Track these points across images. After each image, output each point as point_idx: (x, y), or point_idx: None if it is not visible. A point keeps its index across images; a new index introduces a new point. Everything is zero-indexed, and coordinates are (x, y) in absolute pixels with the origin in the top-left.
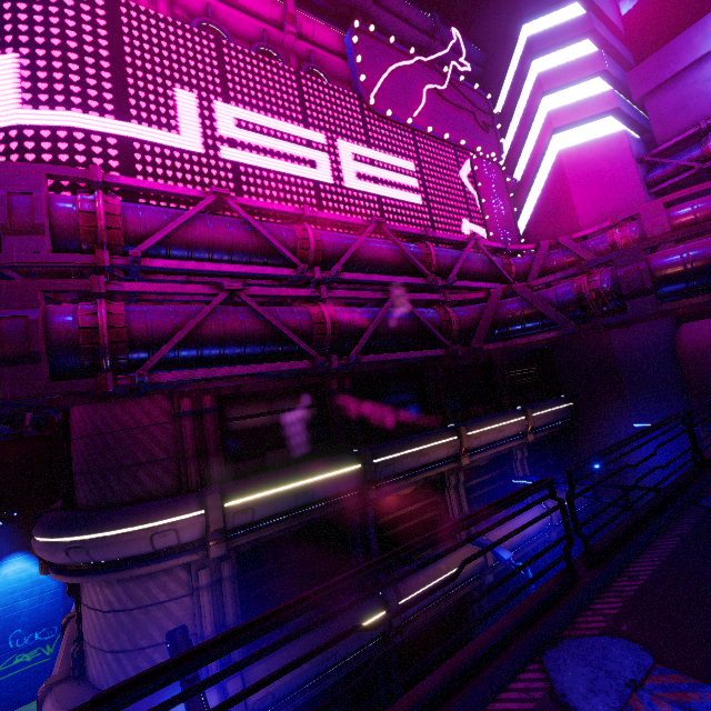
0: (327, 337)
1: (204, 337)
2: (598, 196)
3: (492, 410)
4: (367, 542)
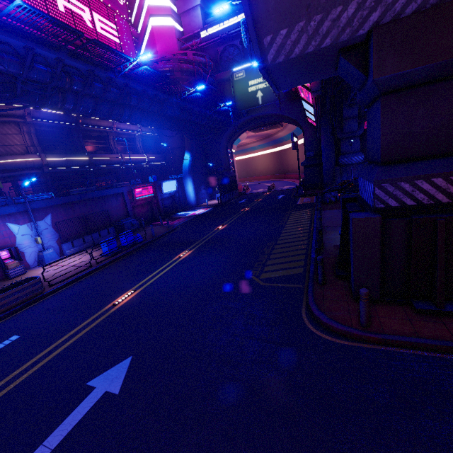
0: None
1: None
2: (165, 49)
3: None
4: (80, 143)
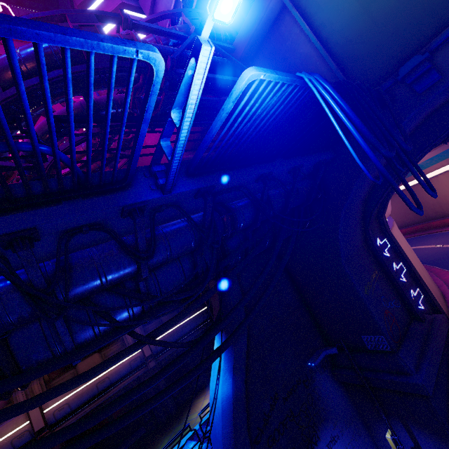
0: None
1: None
2: None
3: None
4: None
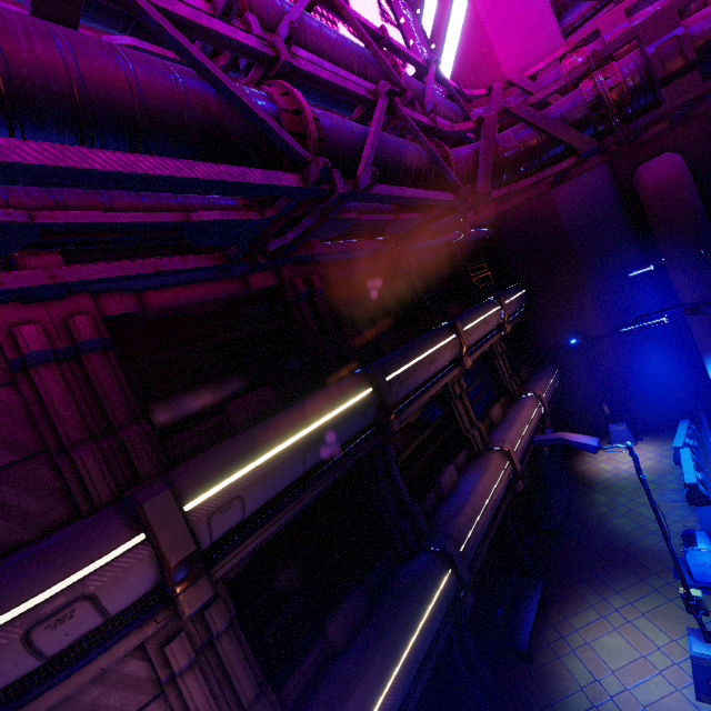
0: (310, 139)
1: (15, 65)
2: (520, 47)
3: (465, 307)
4: (395, 492)
